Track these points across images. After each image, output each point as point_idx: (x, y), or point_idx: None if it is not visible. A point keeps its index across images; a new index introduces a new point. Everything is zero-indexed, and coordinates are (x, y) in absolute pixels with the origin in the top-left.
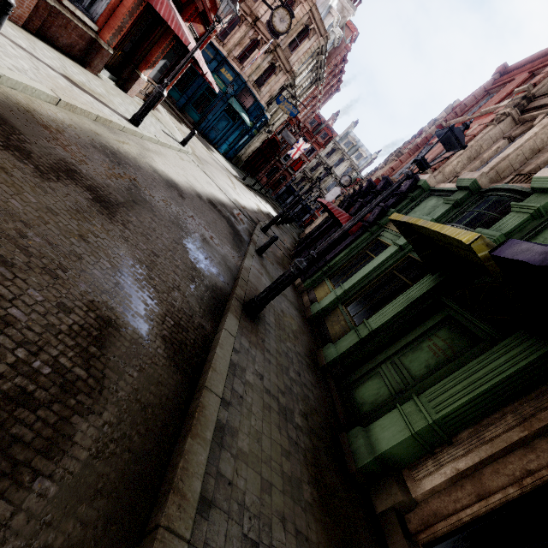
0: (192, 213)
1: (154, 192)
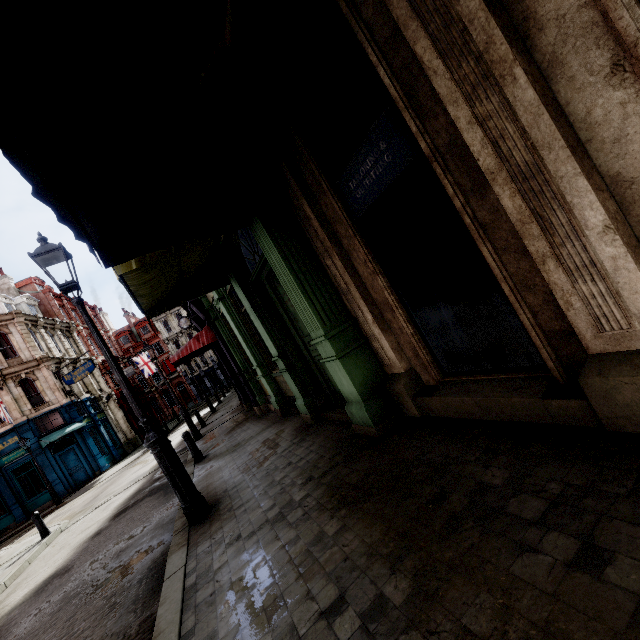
0: (90, 562)
1: (15, 630)
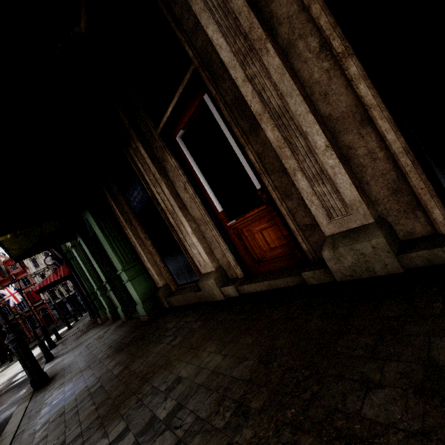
0: None
1: None
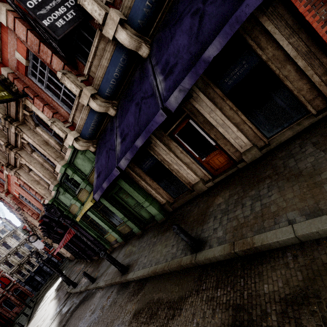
0: None
1: None
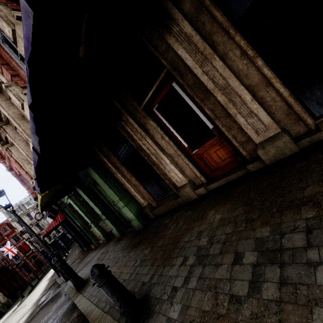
0: None
1: None
